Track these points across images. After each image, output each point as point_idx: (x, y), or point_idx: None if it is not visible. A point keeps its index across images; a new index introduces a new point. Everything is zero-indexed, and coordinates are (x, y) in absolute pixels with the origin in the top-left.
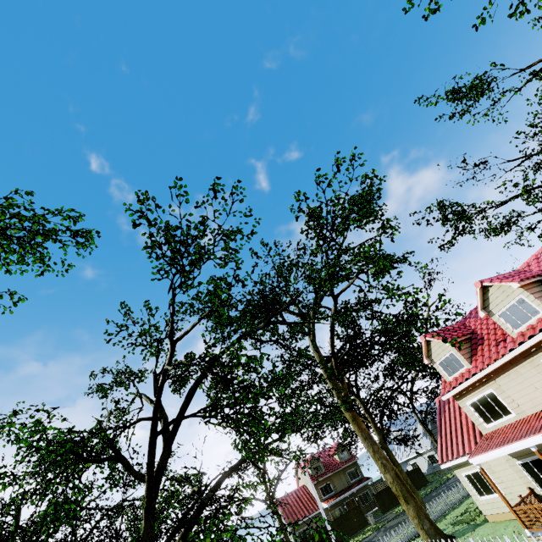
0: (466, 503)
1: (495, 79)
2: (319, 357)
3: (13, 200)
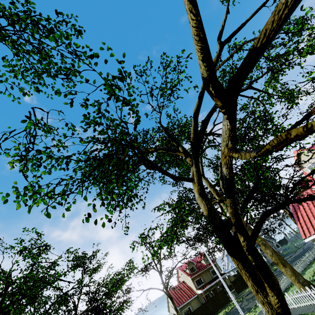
0: (308, 272)
1: (310, 18)
2: (209, 183)
3: (32, 4)
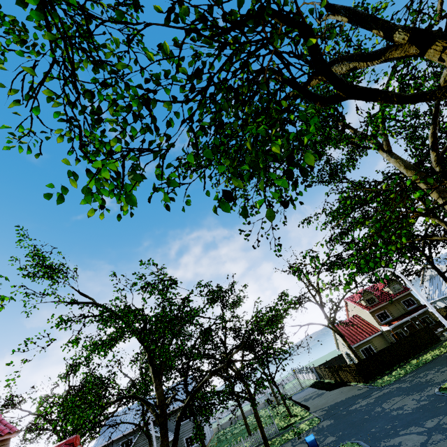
0: None
1: None
2: (404, 163)
3: None
